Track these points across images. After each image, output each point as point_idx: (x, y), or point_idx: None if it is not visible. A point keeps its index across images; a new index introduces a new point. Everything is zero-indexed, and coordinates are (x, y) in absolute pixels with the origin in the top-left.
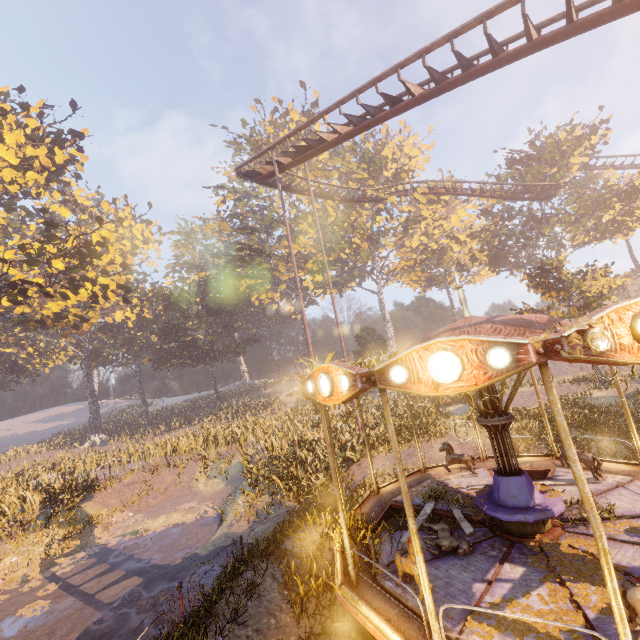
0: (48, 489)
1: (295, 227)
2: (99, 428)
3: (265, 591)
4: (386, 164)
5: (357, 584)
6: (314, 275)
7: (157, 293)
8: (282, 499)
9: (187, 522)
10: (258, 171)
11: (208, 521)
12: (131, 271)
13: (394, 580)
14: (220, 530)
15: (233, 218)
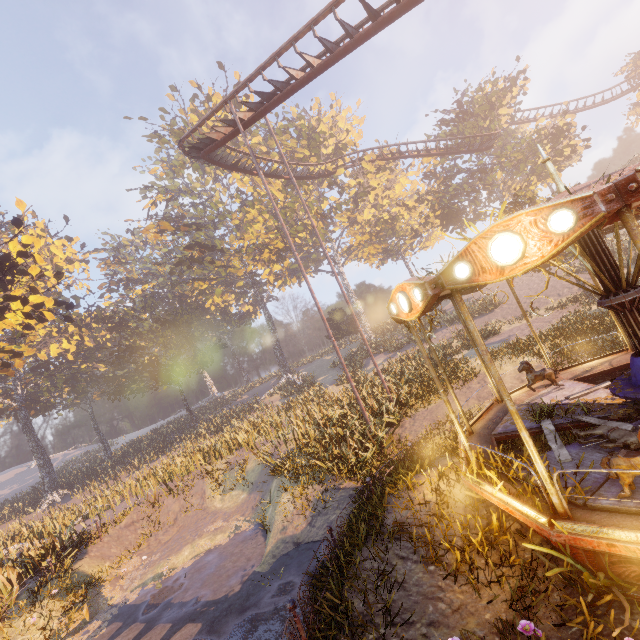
0: (22, 560)
1: (242, 218)
2: (55, 484)
3: (402, 576)
4: (326, 138)
5: (568, 515)
6: (272, 265)
7: (95, 318)
8: (335, 482)
9: (221, 544)
10: (211, 137)
11: (247, 535)
12: (60, 294)
13: (607, 496)
14: (273, 538)
15: (168, 221)
